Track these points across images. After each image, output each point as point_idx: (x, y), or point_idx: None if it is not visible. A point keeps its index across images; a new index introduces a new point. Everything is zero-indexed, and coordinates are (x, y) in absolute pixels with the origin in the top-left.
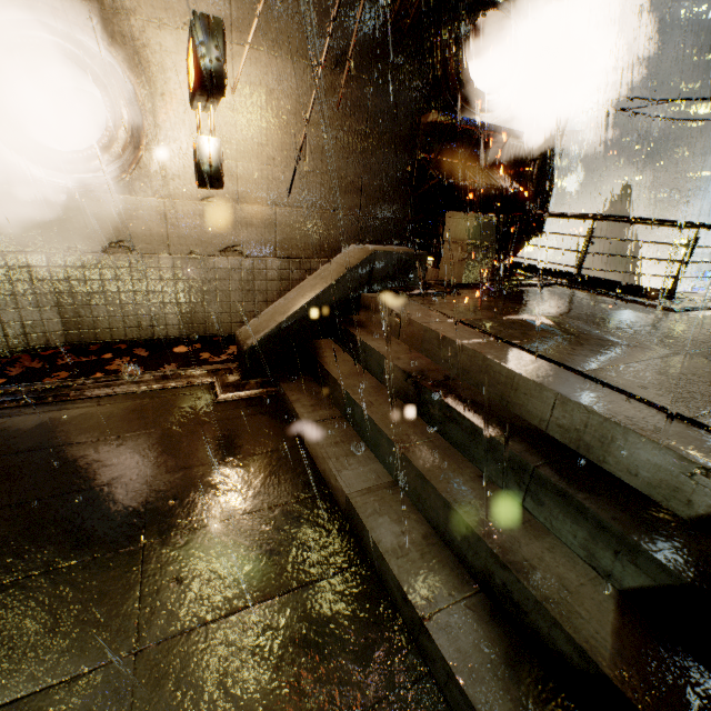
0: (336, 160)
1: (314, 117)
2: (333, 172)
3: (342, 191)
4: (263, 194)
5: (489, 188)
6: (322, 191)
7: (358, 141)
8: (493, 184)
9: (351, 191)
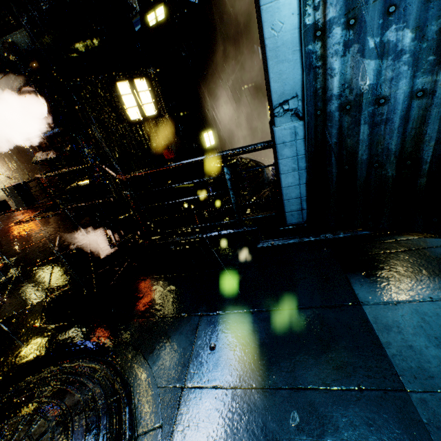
0: (18, 164)
1: (4, 155)
2: (20, 168)
3: (26, 173)
4: (8, 181)
5: (53, 159)
6: (21, 175)
7: (19, 156)
8: (53, 157)
9: (29, 172)
